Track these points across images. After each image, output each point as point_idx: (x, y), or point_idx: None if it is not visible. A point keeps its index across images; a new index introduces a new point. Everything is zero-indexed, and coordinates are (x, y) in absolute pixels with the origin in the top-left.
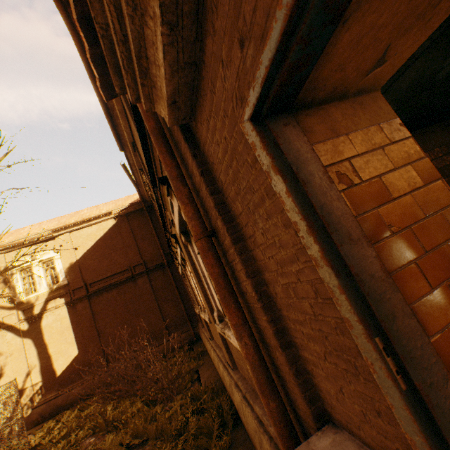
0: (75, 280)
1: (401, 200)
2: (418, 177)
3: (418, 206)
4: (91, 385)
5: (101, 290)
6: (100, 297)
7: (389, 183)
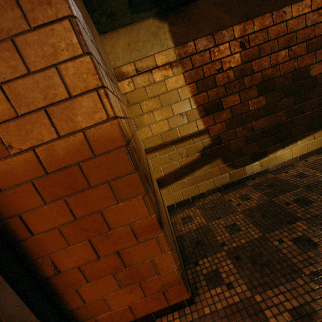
0: None
1: (30, 117)
2: (64, 86)
3: (52, 124)
4: None
5: None
6: None
7: (16, 94)
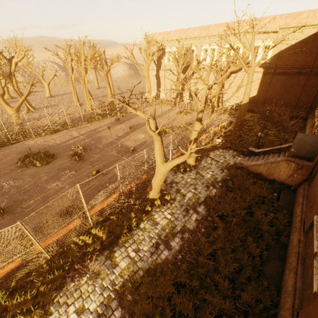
0: (272, 63)
1: None
2: None
3: None
4: (254, 109)
5: (280, 73)
6: (277, 76)
7: None
